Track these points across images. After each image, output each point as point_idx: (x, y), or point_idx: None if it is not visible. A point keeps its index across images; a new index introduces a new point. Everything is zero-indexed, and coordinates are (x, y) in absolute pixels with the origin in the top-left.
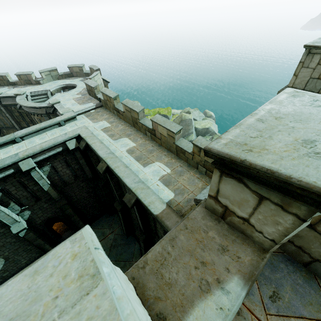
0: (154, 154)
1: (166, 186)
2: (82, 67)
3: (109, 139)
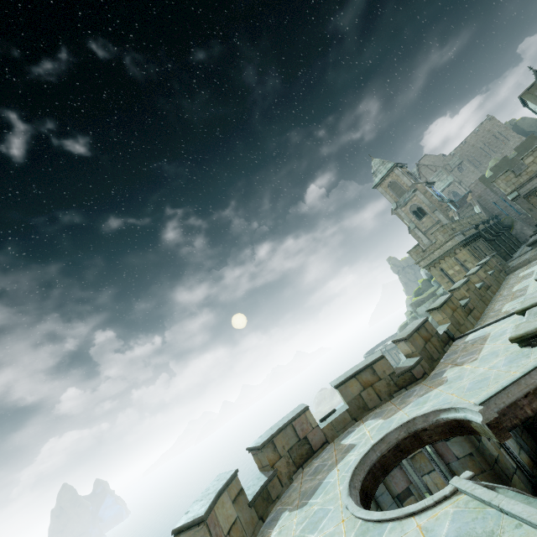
0: (513, 281)
1: (536, 263)
2: (236, 476)
3: (531, 285)
